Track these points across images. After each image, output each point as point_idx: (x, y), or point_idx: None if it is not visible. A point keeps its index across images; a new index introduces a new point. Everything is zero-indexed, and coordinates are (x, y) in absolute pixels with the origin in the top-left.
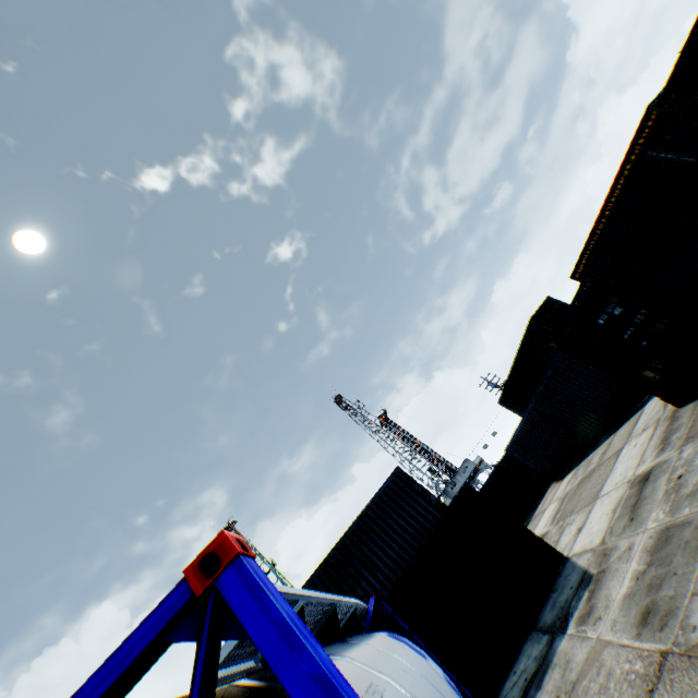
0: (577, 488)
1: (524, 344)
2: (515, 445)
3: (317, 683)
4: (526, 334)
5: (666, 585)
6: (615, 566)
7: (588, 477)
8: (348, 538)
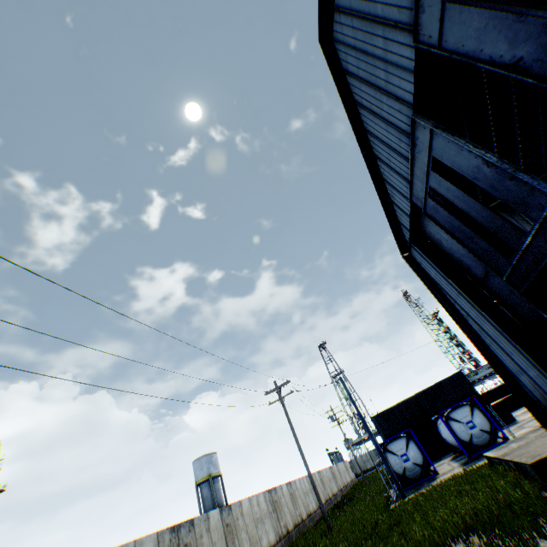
0: None
1: None
2: None
3: (480, 404)
4: None
5: (524, 423)
6: (521, 421)
7: None
8: (433, 386)
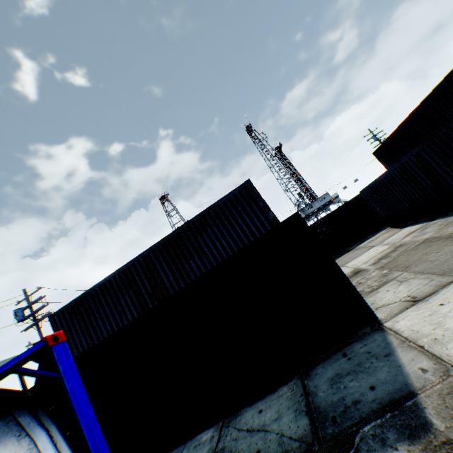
0: (423, 244)
1: (436, 91)
2: (372, 189)
3: None
4: (447, 77)
5: None
6: None
7: (446, 239)
8: (188, 227)
